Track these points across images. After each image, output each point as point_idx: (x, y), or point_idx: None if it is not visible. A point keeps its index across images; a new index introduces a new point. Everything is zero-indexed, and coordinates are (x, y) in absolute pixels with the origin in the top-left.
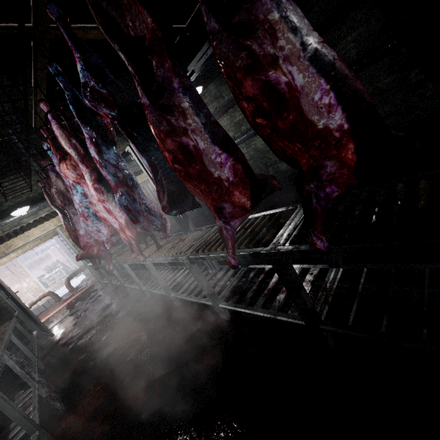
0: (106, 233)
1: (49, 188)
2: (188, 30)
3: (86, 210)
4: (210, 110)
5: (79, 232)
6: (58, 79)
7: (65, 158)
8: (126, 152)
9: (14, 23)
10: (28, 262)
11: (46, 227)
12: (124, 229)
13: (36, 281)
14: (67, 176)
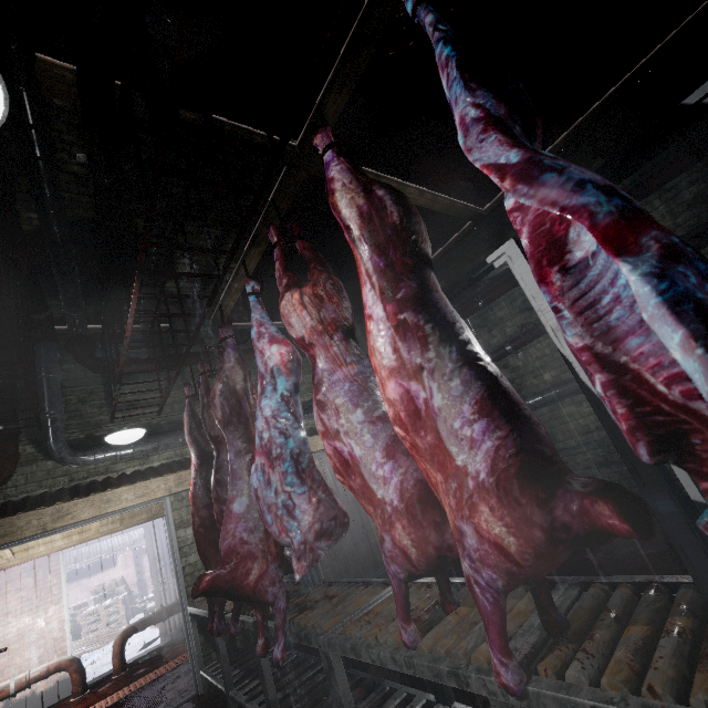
0: (314, 521)
1: (206, 392)
2: (486, 215)
3: (284, 437)
4: (507, 329)
5: (233, 503)
6: (429, 8)
7: (302, 284)
8: (484, 266)
9: (276, 136)
10: (76, 568)
11: (149, 490)
12: (476, 501)
13: (65, 619)
14: (294, 321)
